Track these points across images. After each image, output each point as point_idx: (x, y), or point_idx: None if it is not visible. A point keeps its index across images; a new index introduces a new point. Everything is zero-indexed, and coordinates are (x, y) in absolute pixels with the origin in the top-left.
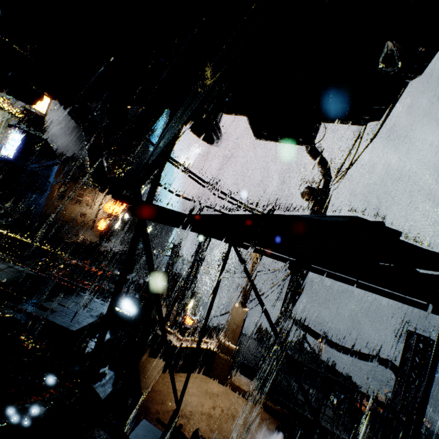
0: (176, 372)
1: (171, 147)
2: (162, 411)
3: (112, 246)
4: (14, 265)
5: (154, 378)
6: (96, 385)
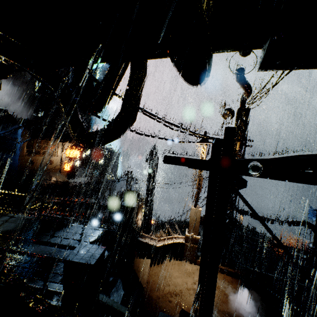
0: (159, 263)
1: (139, 96)
2: (161, 295)
3: (78, 180)
4: (14, 215)
5: (148, 274)
6: (111, 292)
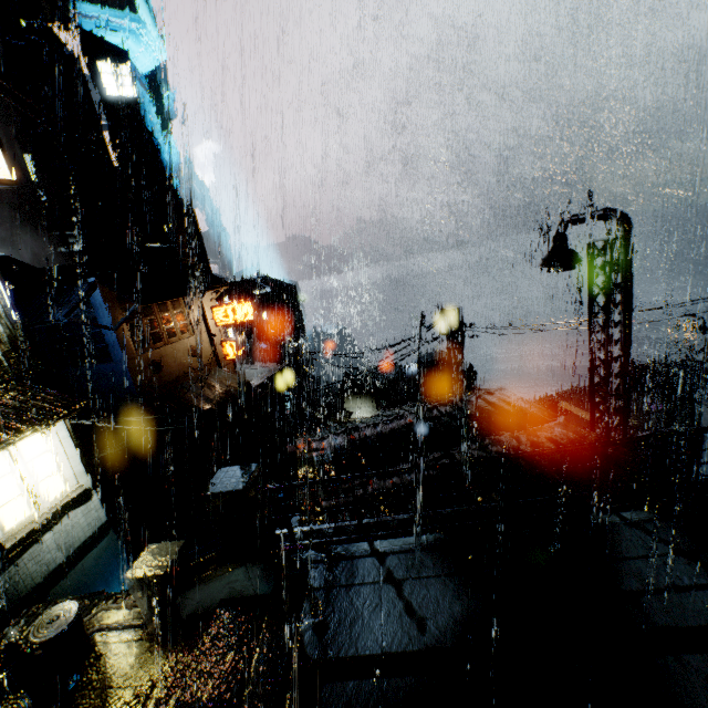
0: None
1: None
2: None
3: (251, 372)
4: (372, 546)
5: None
6: None
